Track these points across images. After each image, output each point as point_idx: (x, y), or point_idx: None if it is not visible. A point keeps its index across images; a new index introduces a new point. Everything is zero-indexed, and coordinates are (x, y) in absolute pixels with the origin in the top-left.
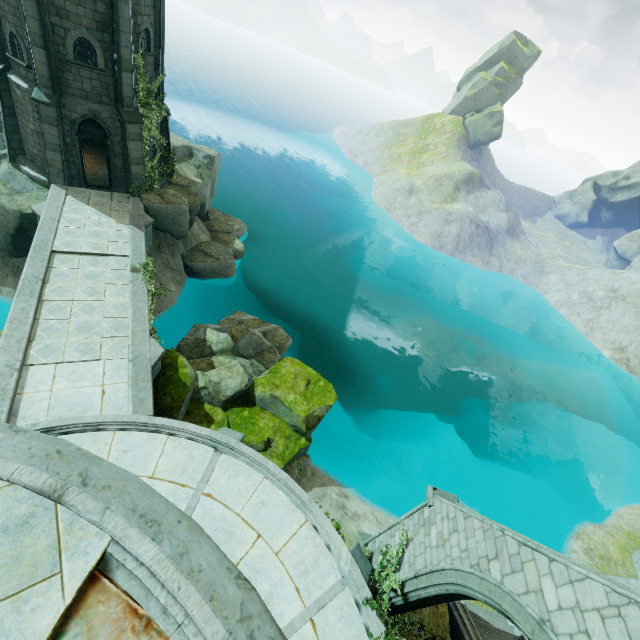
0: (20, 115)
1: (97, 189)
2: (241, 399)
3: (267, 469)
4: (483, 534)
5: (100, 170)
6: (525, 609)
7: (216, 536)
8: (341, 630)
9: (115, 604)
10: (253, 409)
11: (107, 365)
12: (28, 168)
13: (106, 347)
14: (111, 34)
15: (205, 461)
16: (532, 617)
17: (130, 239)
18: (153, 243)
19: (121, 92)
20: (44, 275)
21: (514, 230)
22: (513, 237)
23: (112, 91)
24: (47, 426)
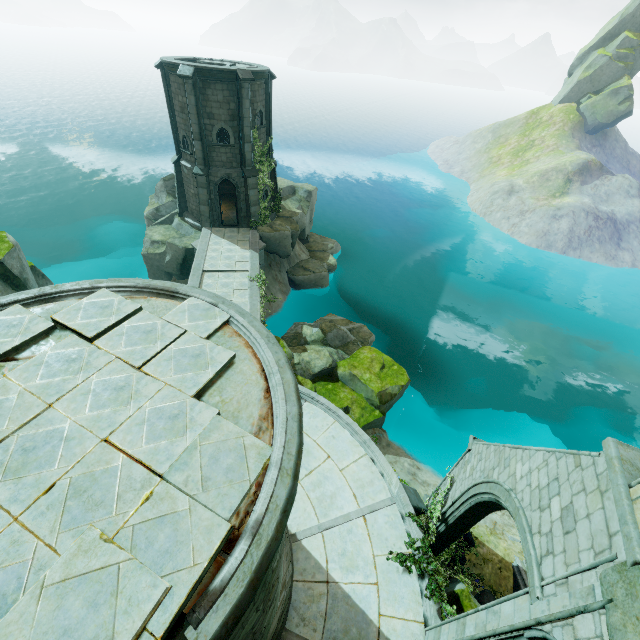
0: (186, 185)
1: (229, 227)
2: (327, 376)
3: (338, 415)
4: (494, 453)
5: (231, 214)
6: (503, 487)
7: None
8: (387, 529)
9: (231, 330)
10: (336, 384)
11: None
12: (189, 219)
13: None
14: (238, 121)
15: None
16: (505, 489)
17: (249, 259)
18: (266, 263)
19: (244, 157)
20: (199, 285)
21: None
22: None
23: (239, 158)
24: None
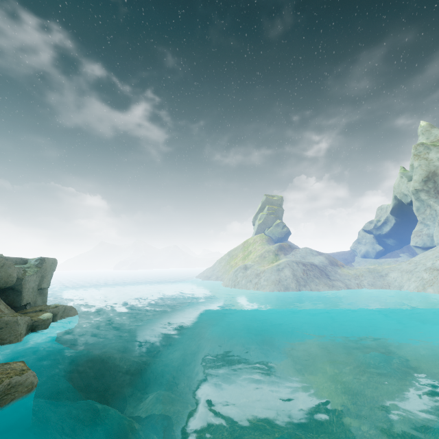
0: None
1: None
2: None
3: None
4: None
5: None
6: None
7: None
8: None
9: None
10: None
11: None
12: None
13: None
14: None
15: None
16: None
17: None
18: None
19: None
20: None
21: (336, 263)
22: (339, 266)
23: None
24: None
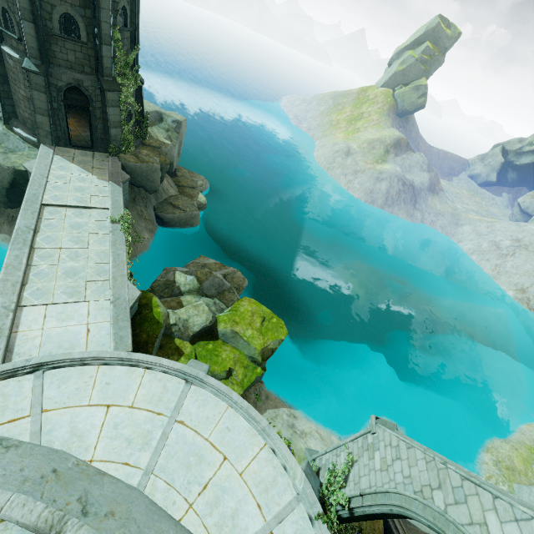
0: (12, 82)
1: (80, 149)
2: (206, 334)
3: (231, 399)
4: (426, 465)
5: (83, 132)
6: None
7: (188, 459)
8: None
9: None
10: (216, 342)
11: (91, 306)
12: (20, 130)
13: (90, 290)
14: (92, 10)
15: (177, 392)
16: None
17: (110, 194)
18: (129, 196)
19: (101, 63)
20: (35, 225)
21: (434, 187)
22: (433, 193)
23: (93, 62)
24: (39, 361)
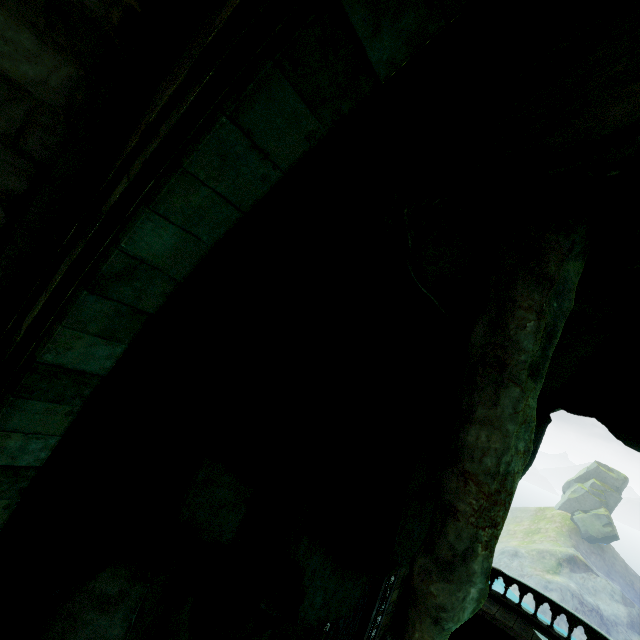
0: None
1: None
2: None
3: None
4: None
5: None
6: None
7: None
8: None
9: None
10: None
11: None
12: None
13: None
14: None
15: None
16: None
17: None
18: None
19: None
20: None
21: None
22: None
23: None
24: None
